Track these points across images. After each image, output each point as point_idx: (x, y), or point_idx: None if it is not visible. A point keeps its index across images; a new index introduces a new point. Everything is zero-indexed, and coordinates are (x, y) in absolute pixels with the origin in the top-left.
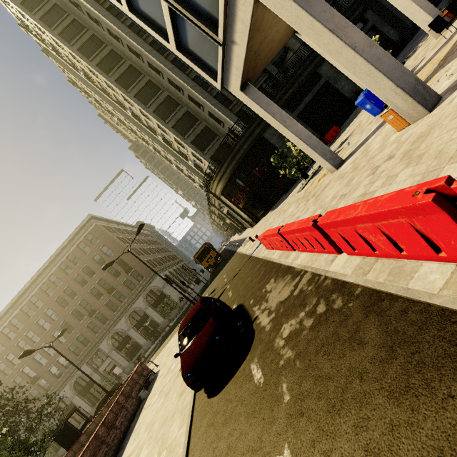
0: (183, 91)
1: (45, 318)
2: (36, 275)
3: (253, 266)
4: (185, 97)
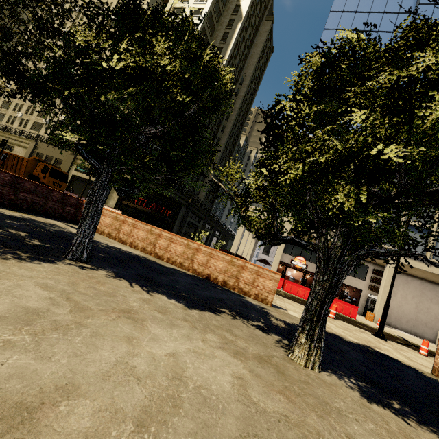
0: None
1: None
2: None
3: None
4: None
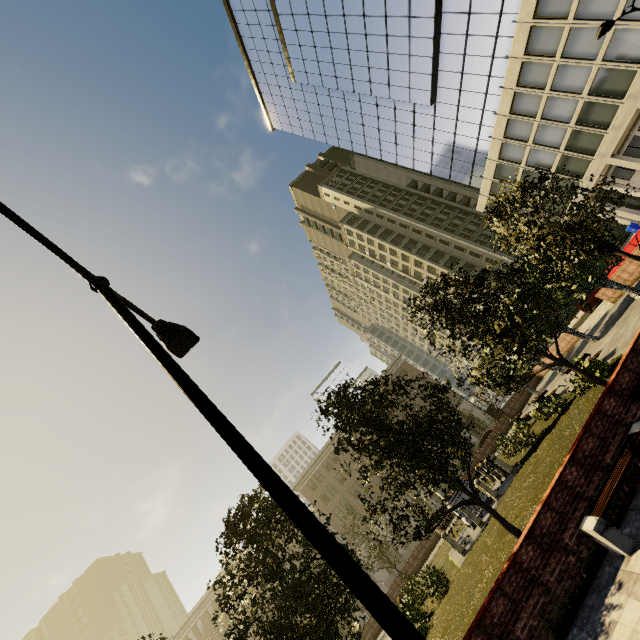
0: (482, 257)
1: None
2: None
3: None
4: (481, 260)
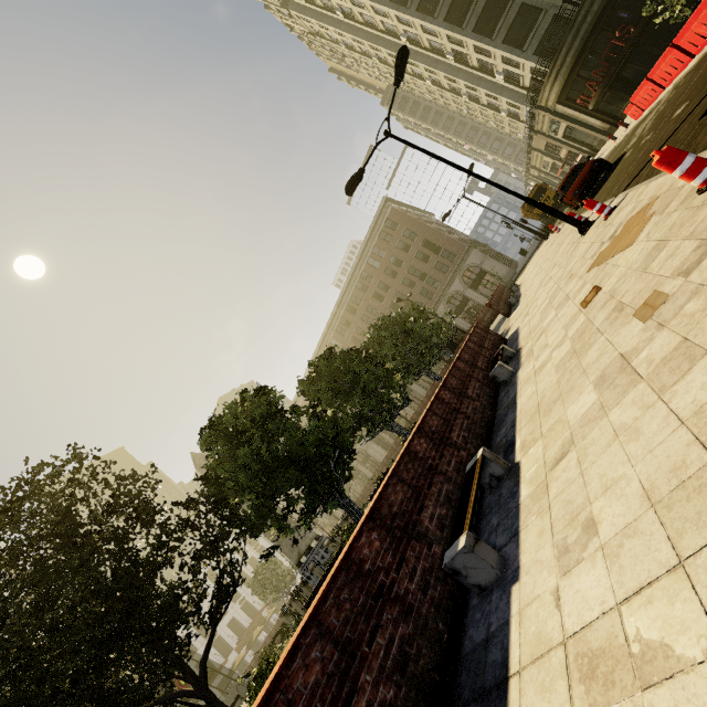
0: None
1: (367, 315)
2: (350, 274)
3: (618, 147)
4: None
